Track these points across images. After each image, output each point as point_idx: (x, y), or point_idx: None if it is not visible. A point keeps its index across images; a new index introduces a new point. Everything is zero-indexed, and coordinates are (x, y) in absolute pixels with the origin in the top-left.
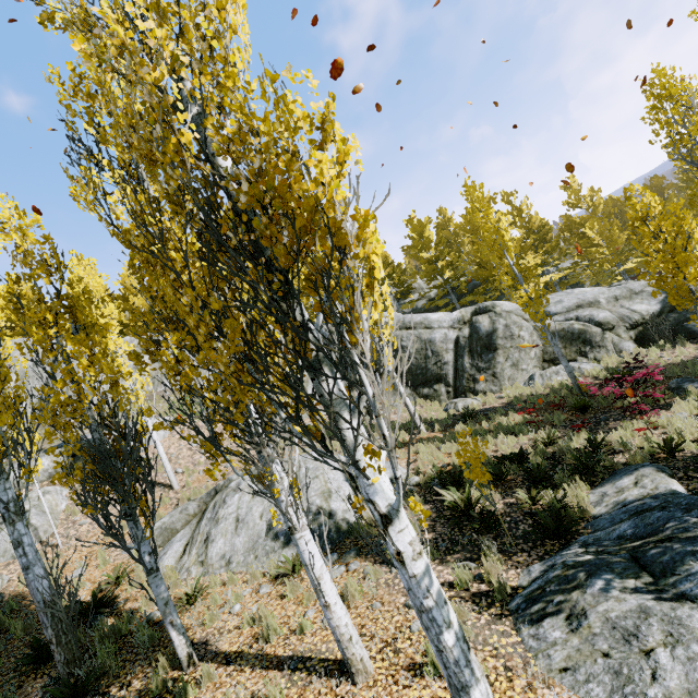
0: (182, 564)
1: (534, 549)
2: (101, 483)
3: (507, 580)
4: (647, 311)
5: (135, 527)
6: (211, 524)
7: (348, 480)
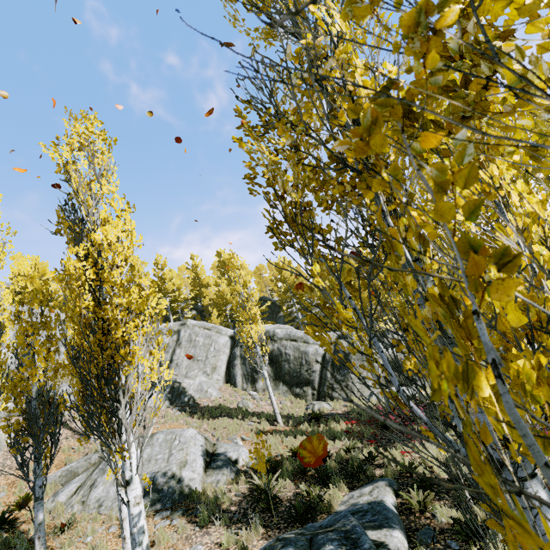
0: (71, 501)
1: (285, 528)
2: (26, 435)
3: (254, 546)
4: None
5: (38, 466)
6: (100, 473)
7: (205, 455)
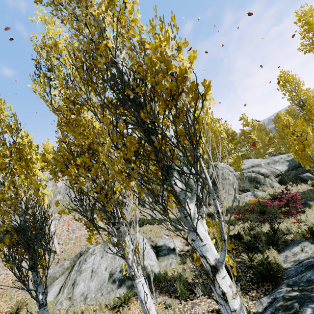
0: (58, 299)
1: (259, 288)
2: (20, 247)
3: (249, 308)
4: (282, 169)
5: (36, 275)
6: (77, 273)
7: (152, 248)
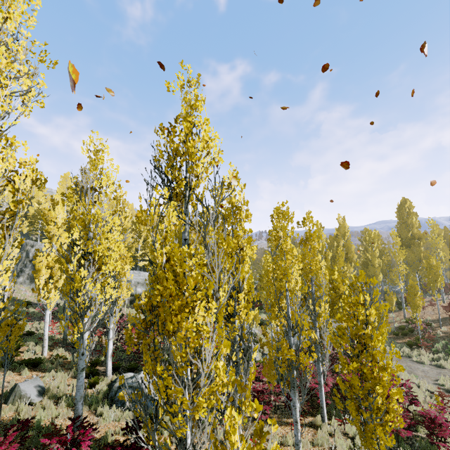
0: None
1: None
2: None
3: None
4: (139, 292)
5: None
6: None
7: None
